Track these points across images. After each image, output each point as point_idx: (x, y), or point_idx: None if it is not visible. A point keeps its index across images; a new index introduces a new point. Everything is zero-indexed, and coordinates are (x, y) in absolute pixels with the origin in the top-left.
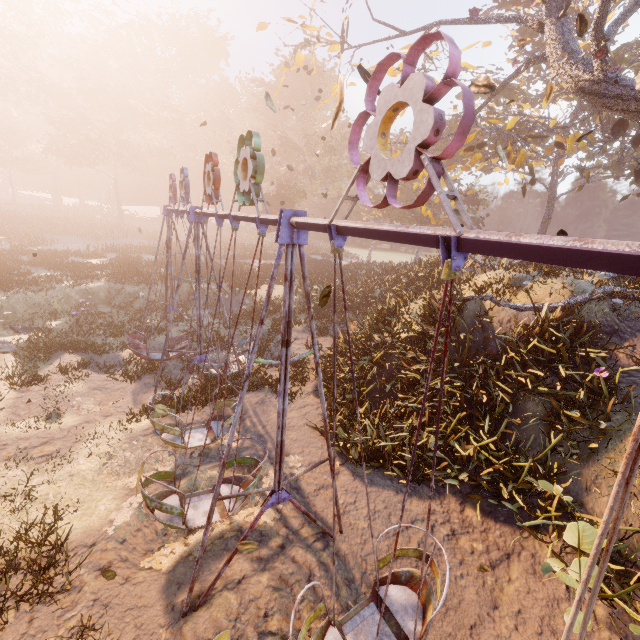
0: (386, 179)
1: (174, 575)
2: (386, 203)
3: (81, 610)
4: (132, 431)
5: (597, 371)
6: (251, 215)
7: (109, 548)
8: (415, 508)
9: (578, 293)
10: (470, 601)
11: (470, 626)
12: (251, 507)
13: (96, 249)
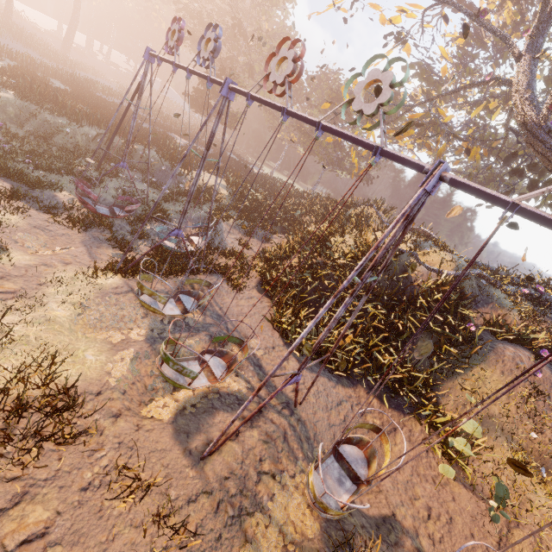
0: None
1: (178, 425)
2: None
3: (109, 451)
4: (101, 286)
5: (468, 325)
6: (365, 139)
7: (115, 397)
8: (341, 392)
9: (460, 268)
10: None
11: None
12: None
13: None
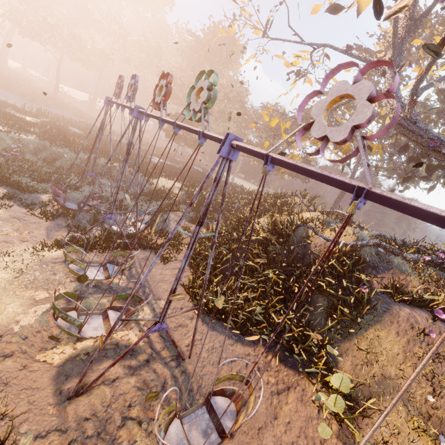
0: (321, 138)
1: (63, 369)
2: (316, 153)
3: None
4: (43, 257)
5: (362, 288)
6: (195, 128)
7: (13, 341)
8: (238, 350)
9: (360, 239)
10: (261, 413)
11: (258, 428)
12: (127, 330)
13: (31, 109)
